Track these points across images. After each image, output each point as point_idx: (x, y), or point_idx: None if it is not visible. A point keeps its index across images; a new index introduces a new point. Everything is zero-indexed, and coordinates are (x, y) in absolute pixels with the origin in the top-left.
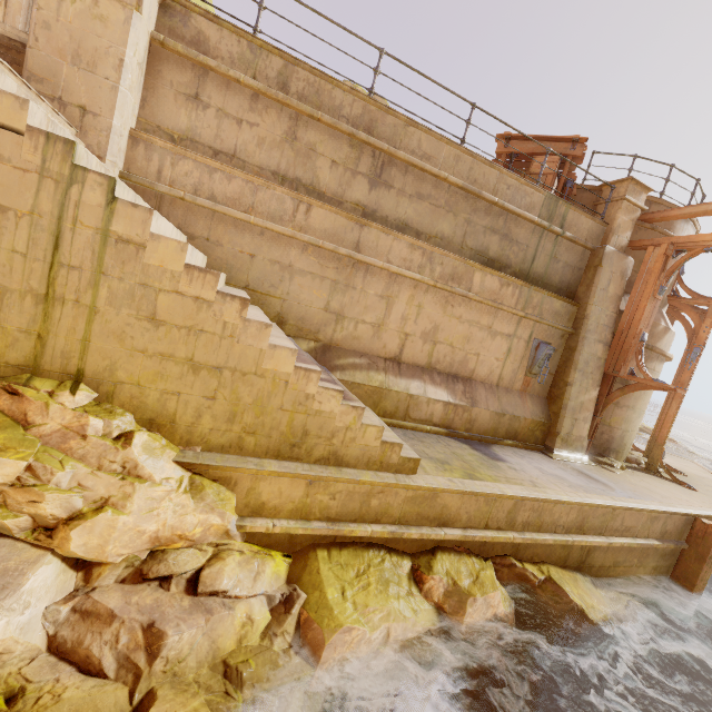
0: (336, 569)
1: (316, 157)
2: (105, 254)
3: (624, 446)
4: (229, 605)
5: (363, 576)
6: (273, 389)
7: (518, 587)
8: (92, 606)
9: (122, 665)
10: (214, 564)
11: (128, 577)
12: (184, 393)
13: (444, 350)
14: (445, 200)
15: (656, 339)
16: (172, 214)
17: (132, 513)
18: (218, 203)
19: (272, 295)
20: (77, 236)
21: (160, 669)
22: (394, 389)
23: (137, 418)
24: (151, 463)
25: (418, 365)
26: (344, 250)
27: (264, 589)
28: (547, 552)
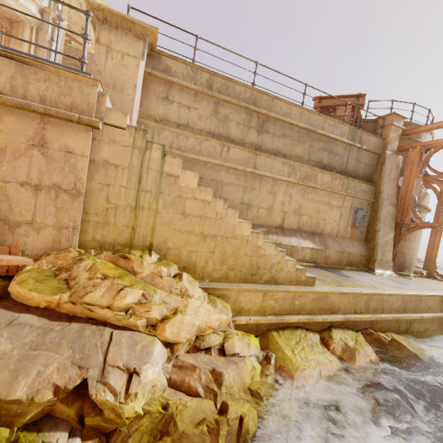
0: (285, 340)
1: (229, 121)
2: (161, 183)
3: (412, 264)
4: (242, 360)
5: (299, 343)
6: (241, 245)
7: (377, 346)
8: (182, 363)
9: (206, 390)
10: (228, 340)
11: (190, 350)
12: (199, 251)
13: (306, 219)
14: (297, 136)
15: (421, 200)
16: None
17: (189, 315)
18: (182, 151)
19: None
20: (148, 175)
21: (224, 391)
22: (283, 244)
23: (177, 267)
24: (192, 288)
25: (293, 229)
26: (249, 169)
27: (254, 352)
28: (388, 325)
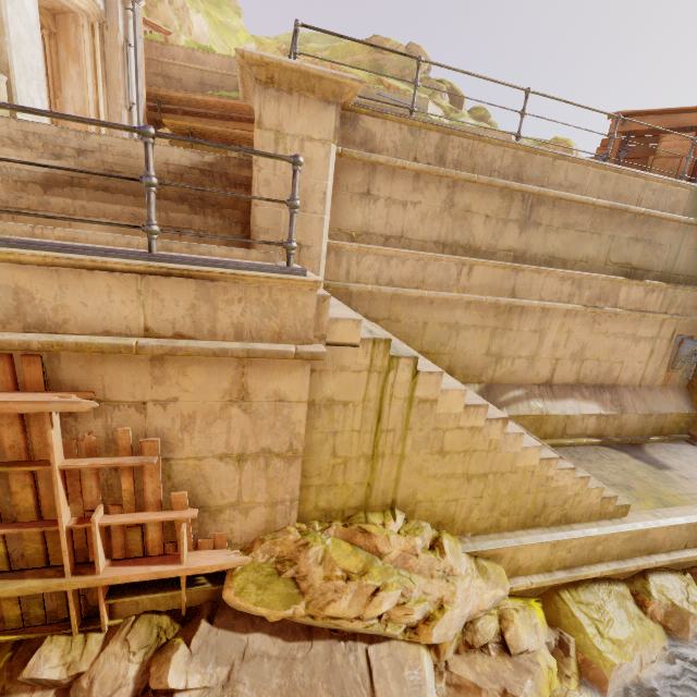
0: (582, 609)
1: (471, 217)
2: (410, 414)
3: None
4: (534, 661)
5: (604, 612)
6: (522, 480)
7: None
8: (459, 681)
9: None
10: (508, 627)
11: (459, 648)
12: (460, 498)
13: (590, 366)
14: (590, 223)
15: None
16: (360, 305)
17: (459, 605)
18: (395, 285)
19: (441, 353)
20: (392, 407)
21: None
22: (553, 414)
23: (429, 523)
24: (457, 562)
25: (567, 383)
26: (504, 300)
27: (544, 638)
28: None
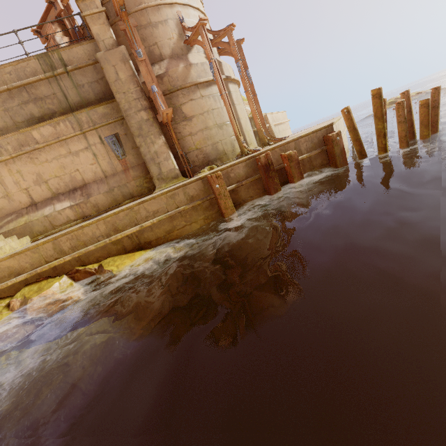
0: None
1: None
2: None
3: (224, 152)
4: None
5: None
6: None
7: (91, 278)
8: None
9: None
10: None
11: None
12: None
13: (55, 182)
14: None
15: (184, 78)
16: None
17: None
18: None
19: None
20: None
21: None
22: (34, 219)
23: None
24: None
25: (48, 198)
26: None
27: None
28: (106, 252)
